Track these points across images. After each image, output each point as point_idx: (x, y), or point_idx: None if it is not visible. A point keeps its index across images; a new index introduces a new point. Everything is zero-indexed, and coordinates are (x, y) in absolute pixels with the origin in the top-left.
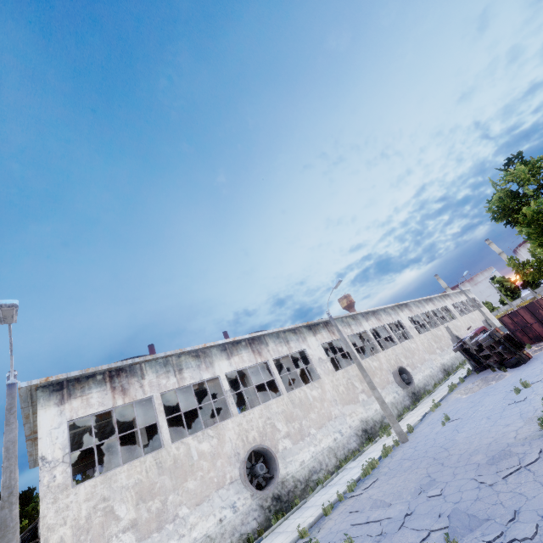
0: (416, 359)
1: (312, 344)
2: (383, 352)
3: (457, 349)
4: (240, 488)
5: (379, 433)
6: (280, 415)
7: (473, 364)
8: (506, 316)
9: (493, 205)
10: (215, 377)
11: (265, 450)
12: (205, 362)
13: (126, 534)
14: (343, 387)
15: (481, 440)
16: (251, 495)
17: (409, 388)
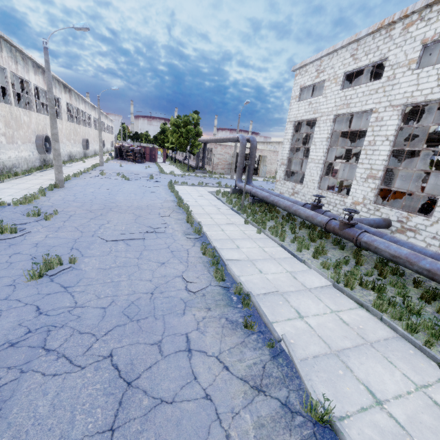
0: (90, 139)
1: (63, 98)
2: (83, 127)
3: (118, 147)
4: (35, 147)
5: (75, 160)
6: (49, 126)
7: (116, 156)
8: (141, 147)
9: (185, 118)
10: (27, 81)
11: (46, 138)
12: (26, 67)
13: (3, 137)
14: (68, 131)
15: (142, 171)
16: (38, 153)
17: (85, 150)
